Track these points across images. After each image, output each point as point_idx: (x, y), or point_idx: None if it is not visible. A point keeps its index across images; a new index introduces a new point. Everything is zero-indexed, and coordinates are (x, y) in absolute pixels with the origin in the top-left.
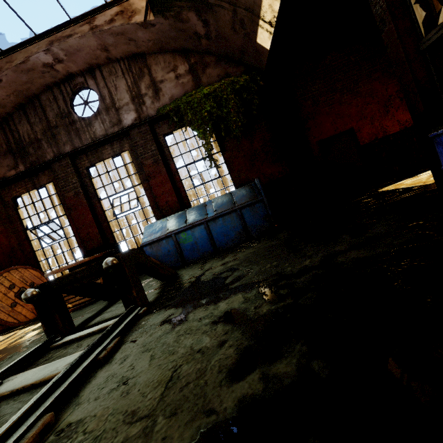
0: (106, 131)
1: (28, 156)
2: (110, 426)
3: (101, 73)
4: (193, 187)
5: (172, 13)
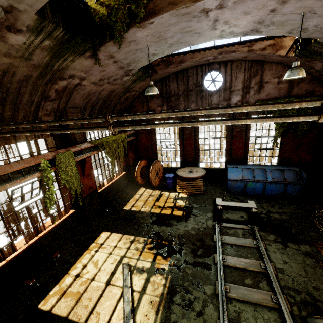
0: (218, 102)
1: (170, 102)
2: (295, 274)
3: (231, 65)
4: (254, 150)
5: (308, 59)
